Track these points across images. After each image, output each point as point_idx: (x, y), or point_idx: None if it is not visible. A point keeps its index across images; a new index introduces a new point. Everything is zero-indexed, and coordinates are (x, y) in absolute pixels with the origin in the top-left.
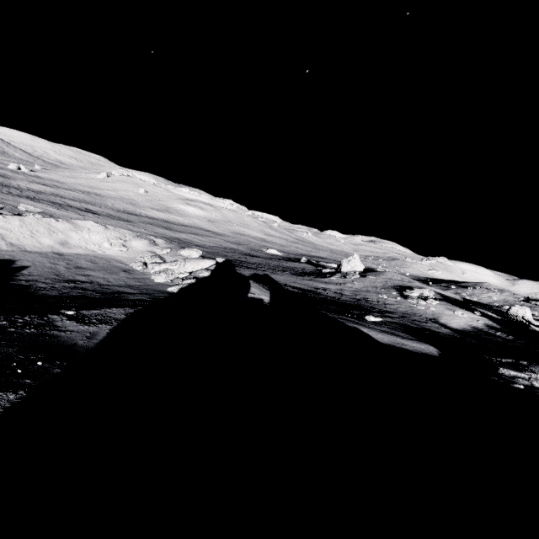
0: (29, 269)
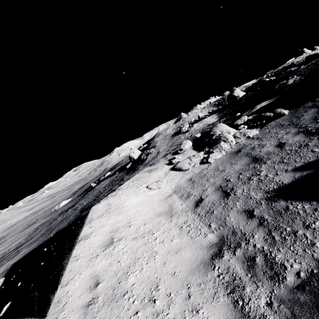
0: (308, 160)
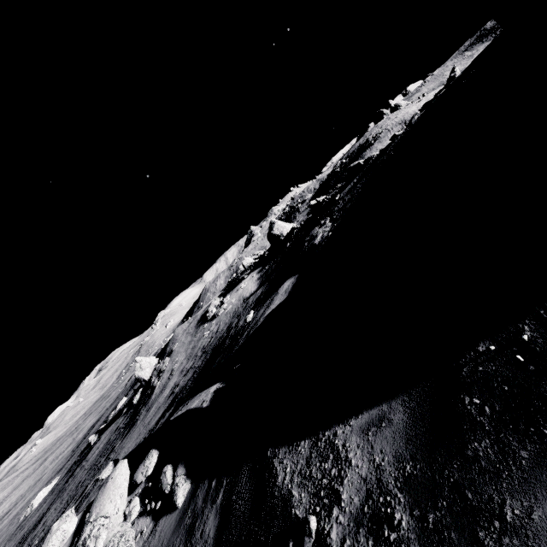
0: None
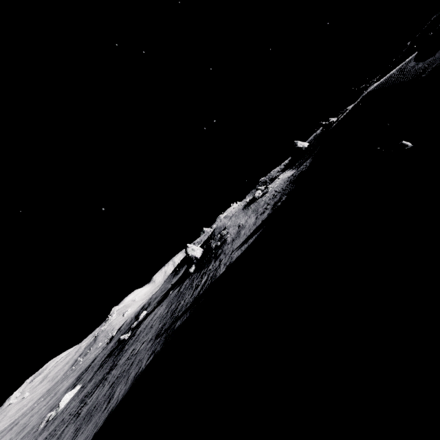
0: None
